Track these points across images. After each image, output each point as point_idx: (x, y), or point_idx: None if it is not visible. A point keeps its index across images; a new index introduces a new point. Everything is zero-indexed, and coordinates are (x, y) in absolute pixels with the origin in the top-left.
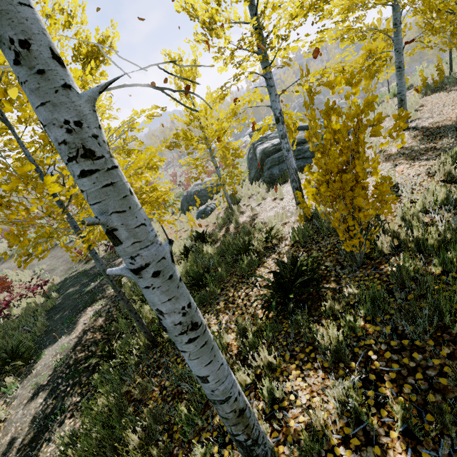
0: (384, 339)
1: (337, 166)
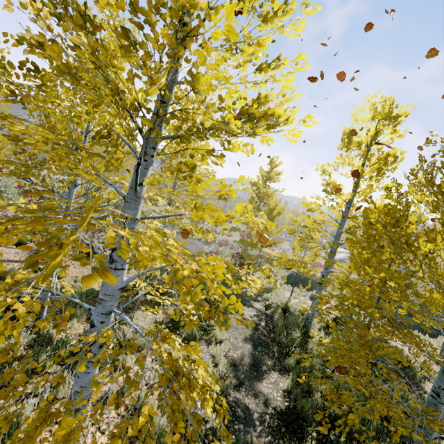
0: None
1: None
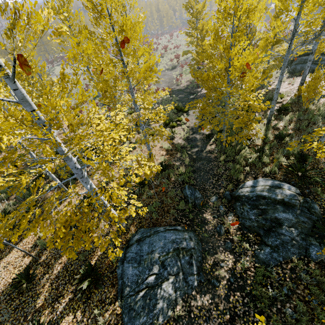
0: (296, 120)
1: (312, 84)
